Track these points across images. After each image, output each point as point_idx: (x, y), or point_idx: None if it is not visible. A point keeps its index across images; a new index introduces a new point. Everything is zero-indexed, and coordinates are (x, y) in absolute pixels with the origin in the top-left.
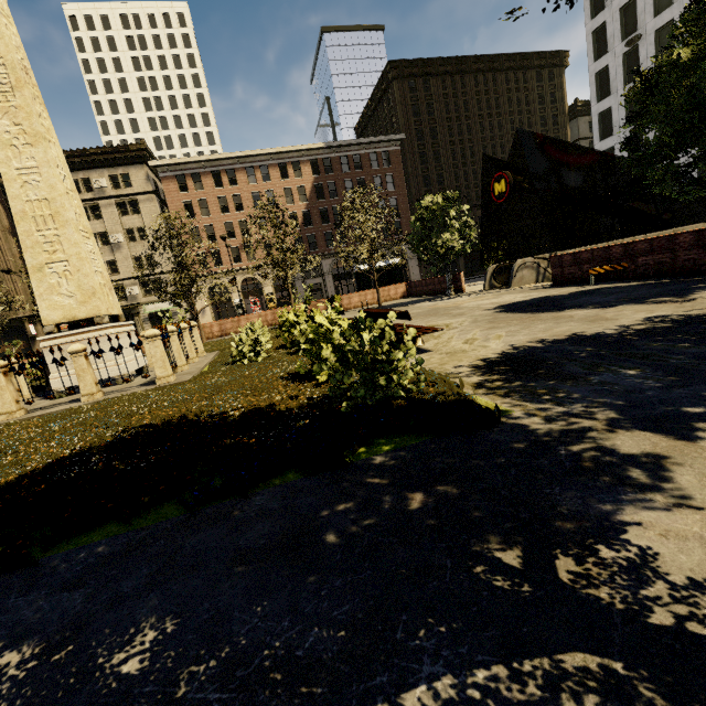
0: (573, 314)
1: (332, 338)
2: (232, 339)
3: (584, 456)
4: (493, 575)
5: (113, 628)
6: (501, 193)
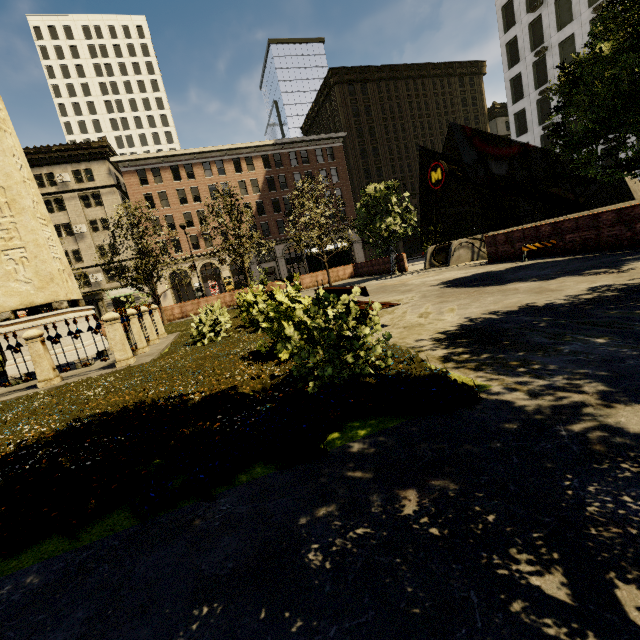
0: (517, 287)
1: (293, 315)
2: (192, 320)
3: (590, 437)
4: (539, 616)
5: None
6: (437, 181)
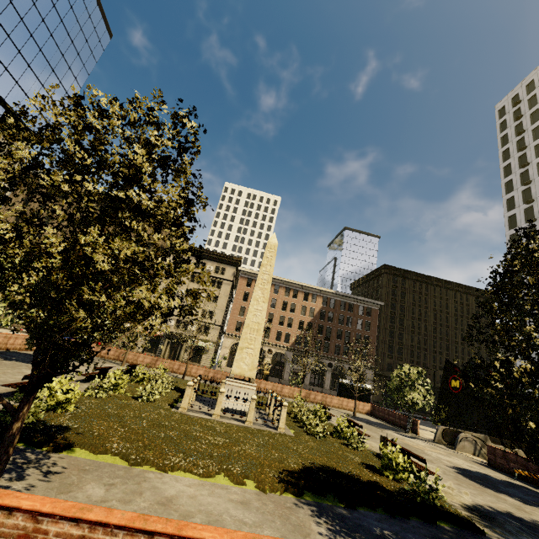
0: (506, 498)
1: (396, 459)
2: None
3: None
4: None
5: (406, 536)
6: (455, 387)
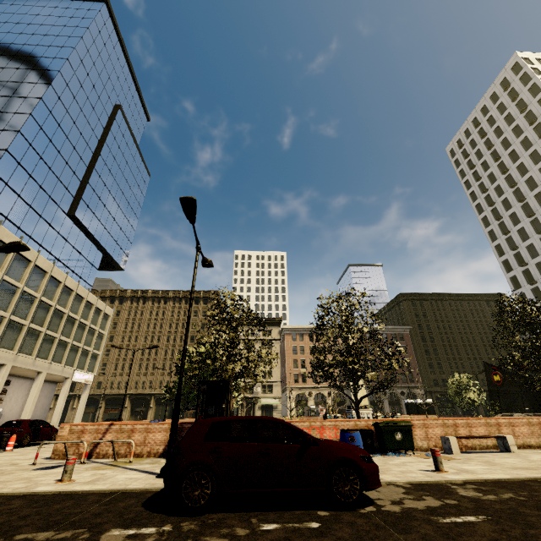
0: None
1: None
2: None
3: None
4: None
5: None
6: (498, 380)
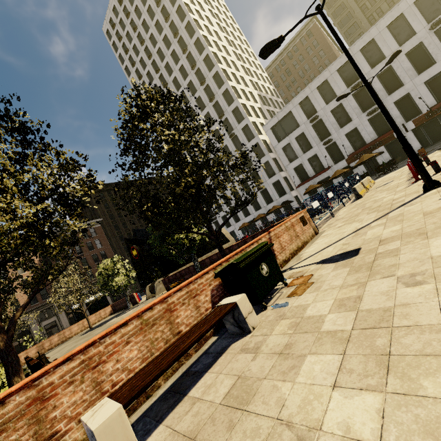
0: None
1: None
2: None
3: None
4: None
5: None
6: (136, 255)
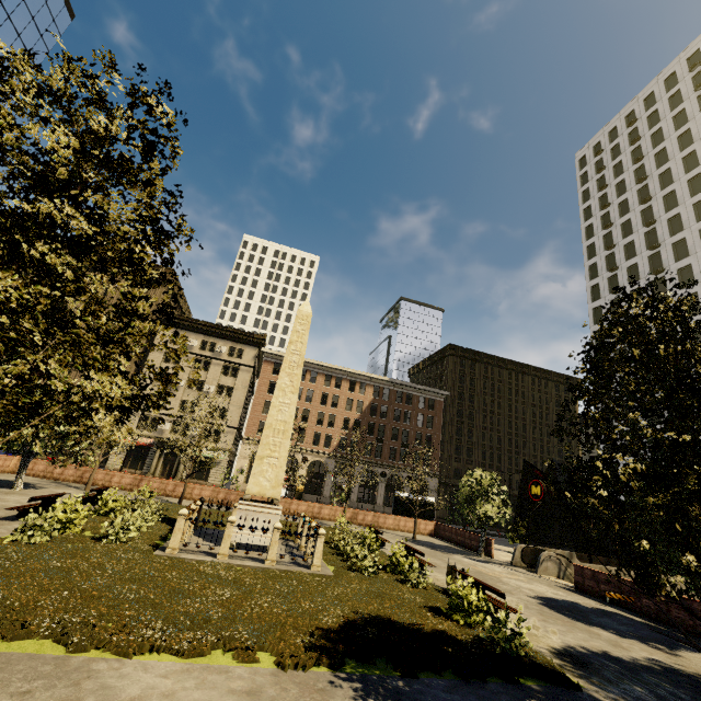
0: (600, 633)
1: (469, 597)
2: None
3: None
4: None
5: None
6: (536, 494)
